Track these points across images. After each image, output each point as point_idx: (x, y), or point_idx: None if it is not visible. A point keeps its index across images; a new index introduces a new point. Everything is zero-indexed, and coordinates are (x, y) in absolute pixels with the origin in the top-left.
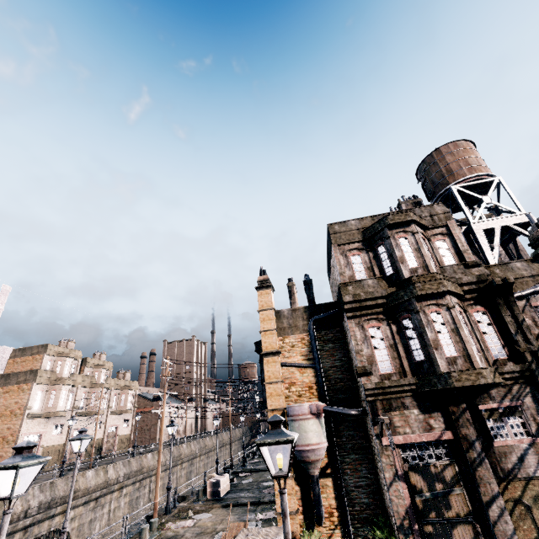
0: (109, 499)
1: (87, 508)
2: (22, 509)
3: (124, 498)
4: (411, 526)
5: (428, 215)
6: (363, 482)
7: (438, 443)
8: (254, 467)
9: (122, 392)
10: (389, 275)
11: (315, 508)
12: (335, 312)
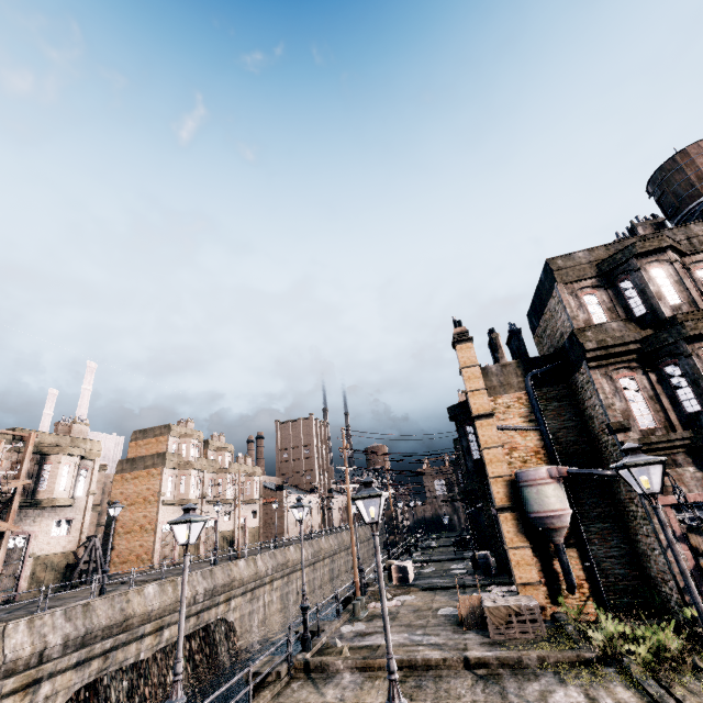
0: (263, 592)
1: (245, 599)
2: (191, 595)
3: (275, 592)
4: (698, 588)
5: (684, 238)
6: (615, 553)
7: None
8: (426, 559)
9: (247, 478)
10: (640, 316)
11: (565, 577)
12: (558, 366)
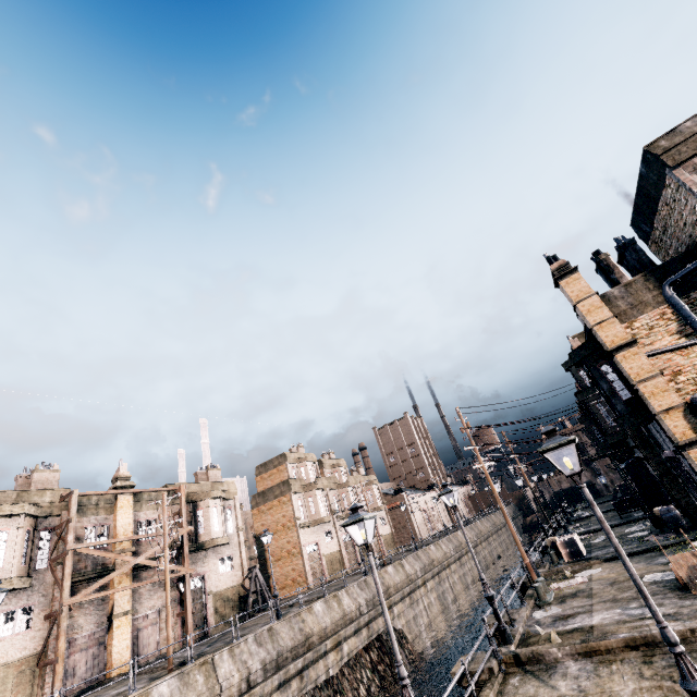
0: (419, 595)
1: (405, 604)
2: (355, 607)
3: (431, 593)
4: None
5: None
6: None
7: None
8: (587, 529)
9: (366, 488)
10: None
11: None
12: None
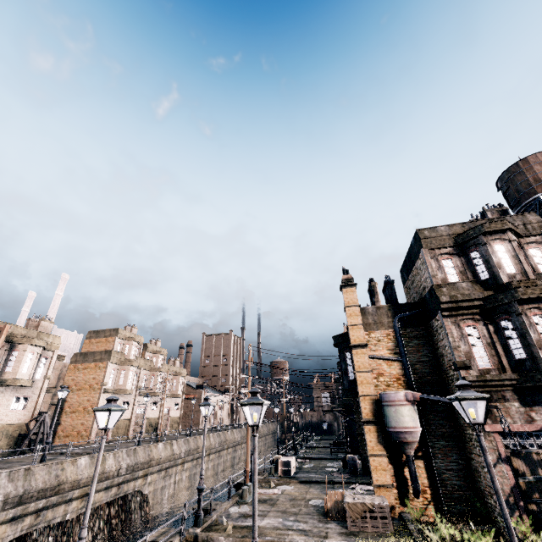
0: (175, 471)
1: (159, 476)
2: (116, 468)
3: (185, 472)
4: (516, 503)
5: (521, 223)
6: (454, 467)
7: (539, 434)
8: (308, 456)
9: (174, 377)
10: (484, 279)
11: (412, 483)
12: (420, 312)
